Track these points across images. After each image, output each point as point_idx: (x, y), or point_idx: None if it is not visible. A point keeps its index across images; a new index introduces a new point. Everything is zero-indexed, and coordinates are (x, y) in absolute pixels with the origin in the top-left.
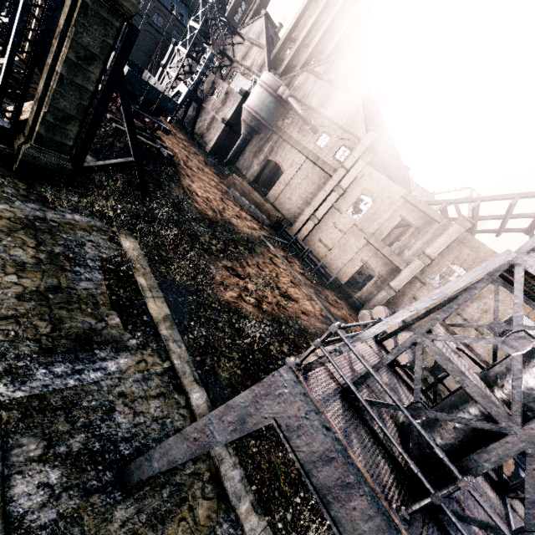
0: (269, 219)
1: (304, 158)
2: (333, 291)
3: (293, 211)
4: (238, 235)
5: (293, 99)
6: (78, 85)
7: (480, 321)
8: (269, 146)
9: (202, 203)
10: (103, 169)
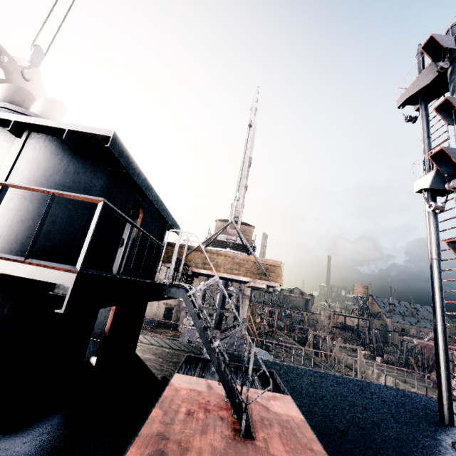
0: None
1: None
2: (159, 328)
3: None
4: None
5: None
6: None
7: None
8: None
9: None
10: None
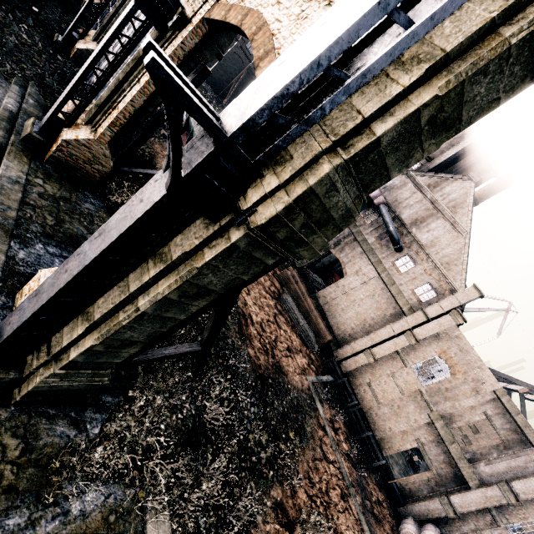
0: (317, 338)
1: (375, 273)
2: (373, 471)
3: (344, 329)
4: (288, 396)
5: (386, 208)
6: (164, 317)
7: None
8: (336, 237)
9: (256, 339)
10: (153, 360)
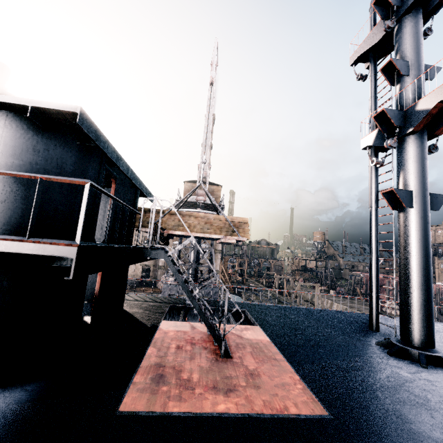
0: None
1: None
2: (139, 287)
3: None
4: None
5: None
6: None
7: None
8: None
9: None
10: None
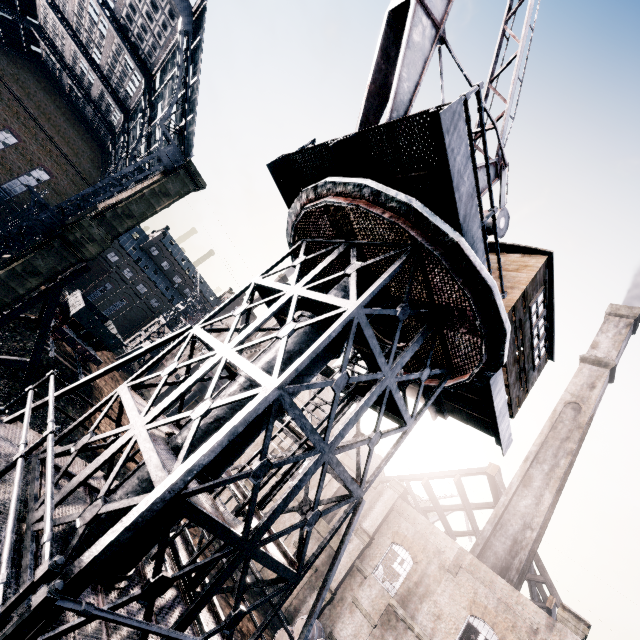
0: None
1: None
2: (247, 593)
3: None
4: None
5: None
6: (10, 287)
7: (435, 636)
8: None
9: None
10: None
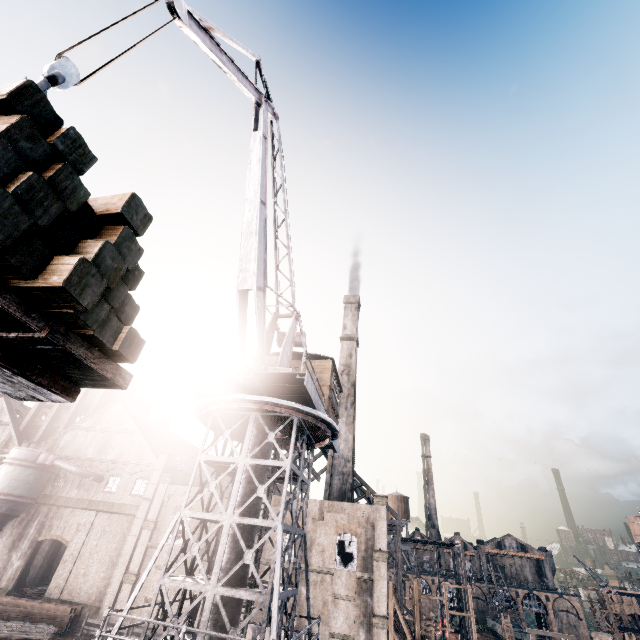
0: (57, 624)
1: (94, 513)
2: None
3: (97, 588)
4: None
5: (62, 460)
6: None
7: (325, 563)
8: (37, 524)
9: None
10: None
